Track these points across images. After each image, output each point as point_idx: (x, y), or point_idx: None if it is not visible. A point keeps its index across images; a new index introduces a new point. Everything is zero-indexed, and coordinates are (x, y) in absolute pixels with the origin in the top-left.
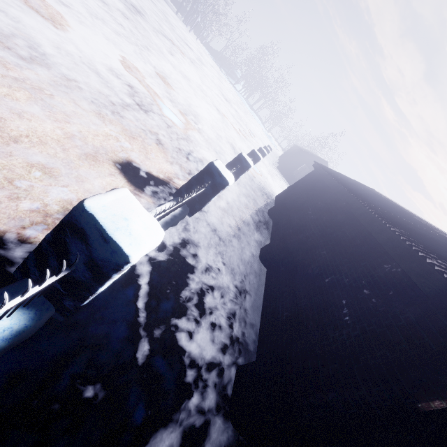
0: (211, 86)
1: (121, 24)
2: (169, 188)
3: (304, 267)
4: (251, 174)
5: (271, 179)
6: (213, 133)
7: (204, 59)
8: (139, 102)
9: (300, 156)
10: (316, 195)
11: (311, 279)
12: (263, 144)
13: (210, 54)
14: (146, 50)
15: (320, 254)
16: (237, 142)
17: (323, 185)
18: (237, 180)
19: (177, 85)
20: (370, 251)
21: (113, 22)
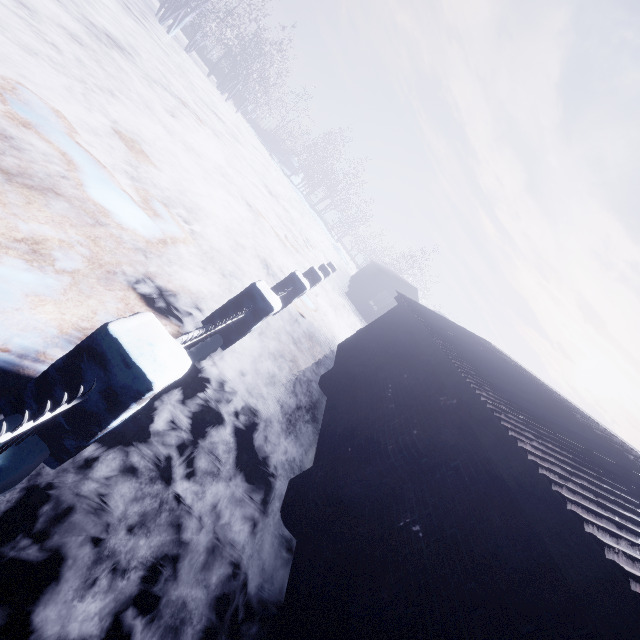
0: (247, 171)
1: (58, 45)
2: (0, 384)
3: (372, 572)
4: (296, 309)
5: (333, 315)
6: (227, 240)
7: (245, 137)
8: (16, 167)
9: (379, 279)
10: (400, 355)
11: (388, 637)
12: (327, 258)
13: (257, 134)
14: (107, 95)
15: (410, 534)
16: (278, 256)
17: (412, 338)
18: (261, 325)
19: (167, 158)
20: (536, 573)
21: (31, 35)
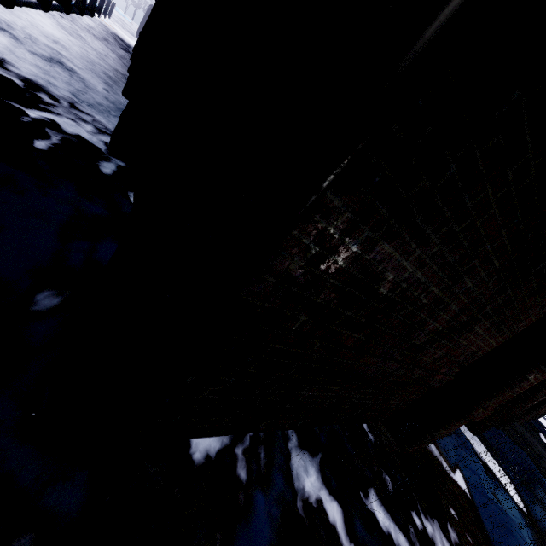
0: None
1: None
2: None
3: None
4: (102, 23)
5: (130, 40)
6: None
7: None
8: None
9: None
10: None
11: None
12: None
13: None
14: None
15: None
16: None
17: None
18: (89, 19)
19: None
20: None
21: None
